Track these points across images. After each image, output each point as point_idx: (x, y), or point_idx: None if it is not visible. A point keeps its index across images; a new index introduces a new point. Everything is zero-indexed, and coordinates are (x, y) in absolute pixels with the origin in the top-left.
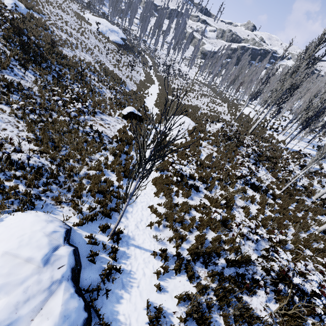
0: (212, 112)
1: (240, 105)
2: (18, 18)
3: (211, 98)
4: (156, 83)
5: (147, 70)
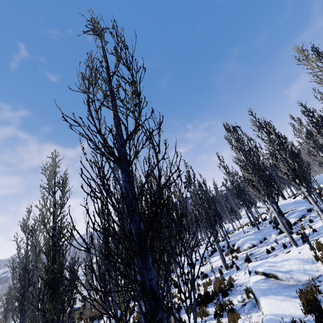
0: None
1: None
2: None
3: None
4: None
5: None
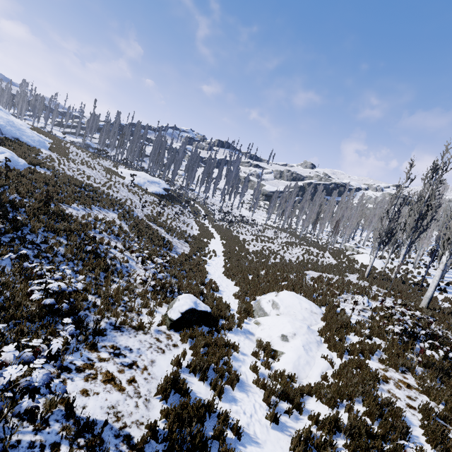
0: (322, 272)
1: (343, 250)
2: (2, 173)
3: (299, 246)
4: (216, 236)
5: (200, 221)
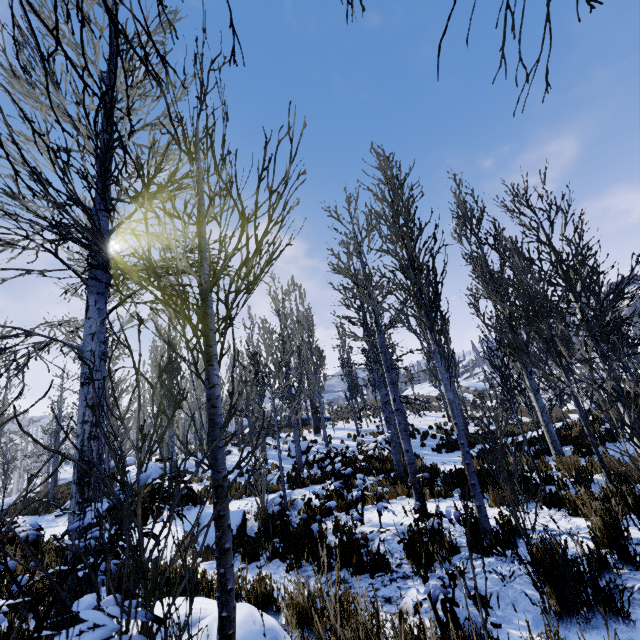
0: None
1: None
2: None
3: None
4: None
5: None
